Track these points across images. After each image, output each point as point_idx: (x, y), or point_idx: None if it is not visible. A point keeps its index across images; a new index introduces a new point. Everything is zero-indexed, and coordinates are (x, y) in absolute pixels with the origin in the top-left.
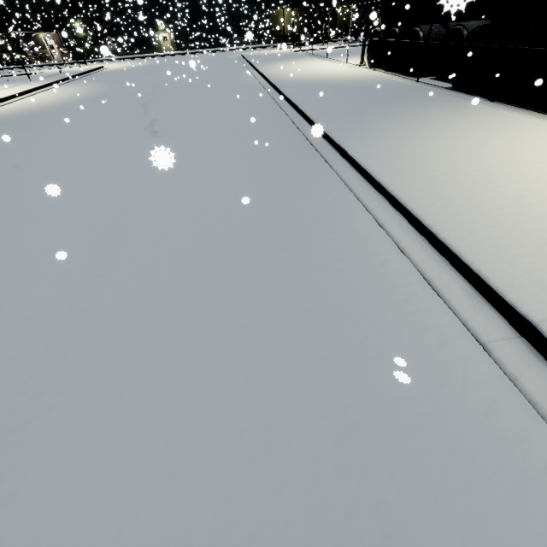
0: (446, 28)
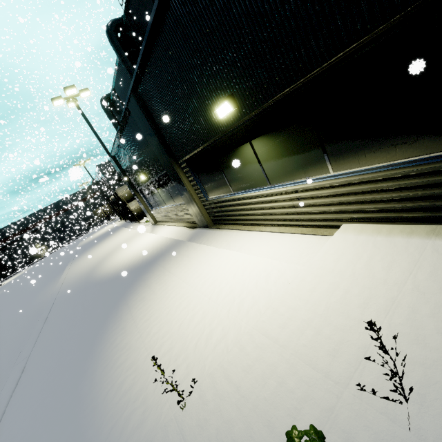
0: None
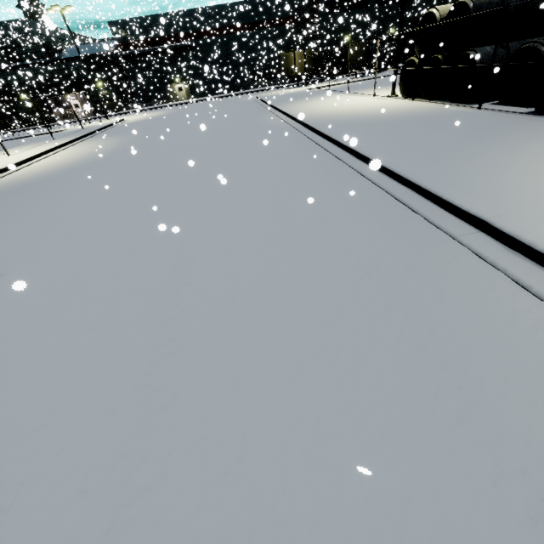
0: (506, 48)
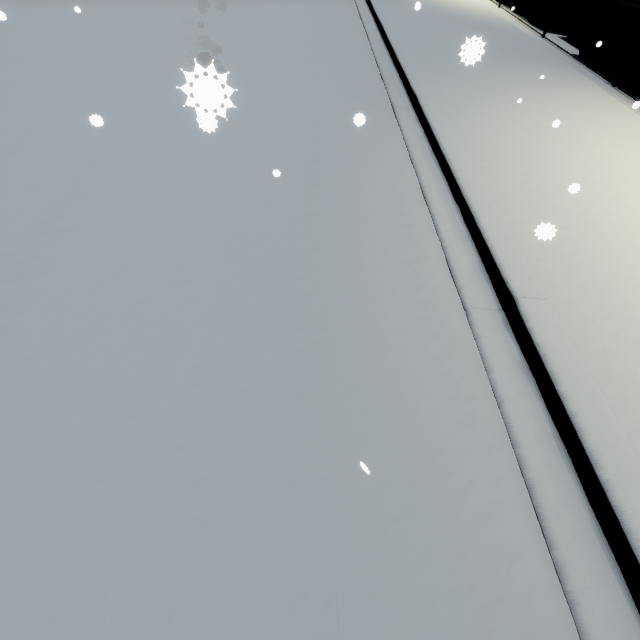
0: None
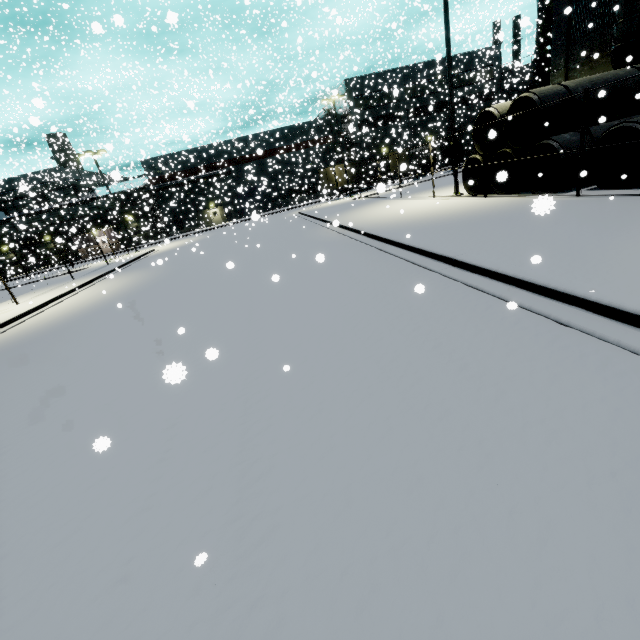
0: (588, 133)
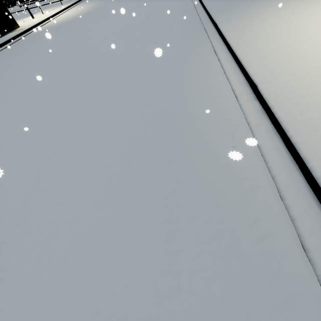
0: None
